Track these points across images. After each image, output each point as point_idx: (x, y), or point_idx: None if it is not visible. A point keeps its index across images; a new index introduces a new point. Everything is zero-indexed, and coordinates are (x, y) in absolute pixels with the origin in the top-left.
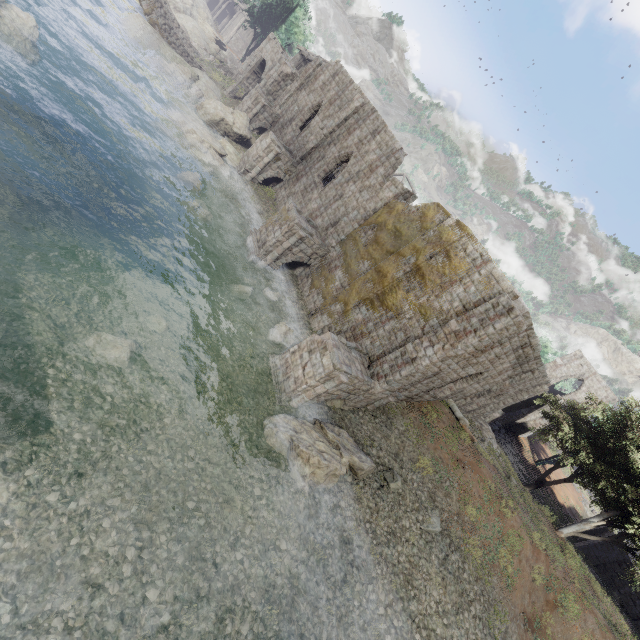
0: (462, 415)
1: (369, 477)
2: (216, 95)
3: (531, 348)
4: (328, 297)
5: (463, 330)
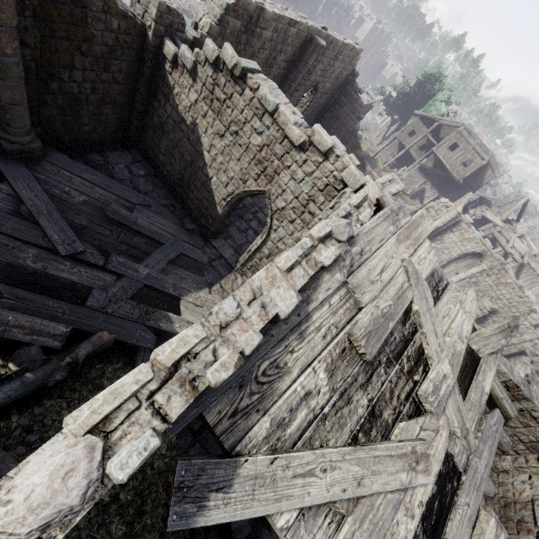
0: None
1: None
2: None
3: None
4: None
5: None
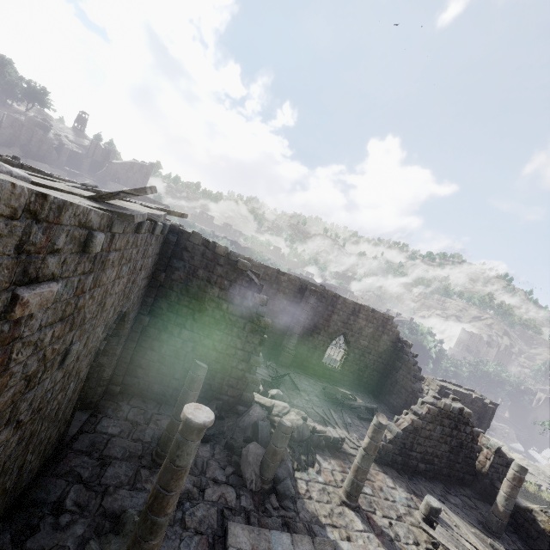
0: None
1: None
2: None
3: None
4: None
5: None
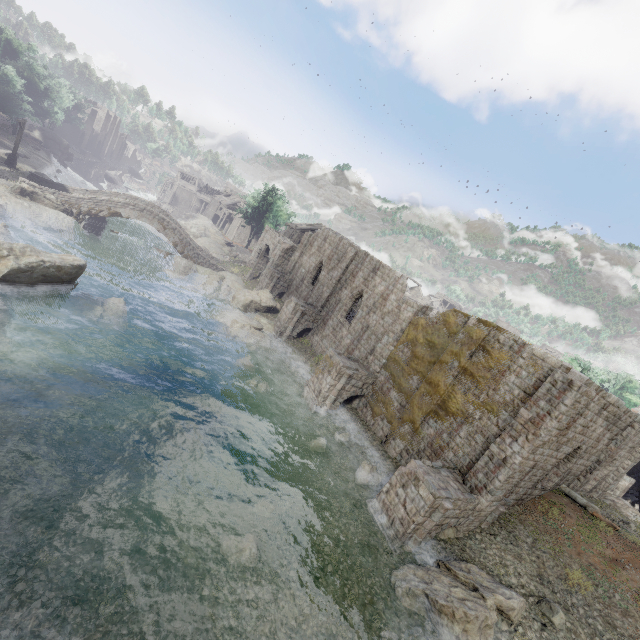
0: (585, 500)
1: (524, 616)
2: (240, 283)
3: (613, 406)
4: (393, 420)
5: (537, 416)
